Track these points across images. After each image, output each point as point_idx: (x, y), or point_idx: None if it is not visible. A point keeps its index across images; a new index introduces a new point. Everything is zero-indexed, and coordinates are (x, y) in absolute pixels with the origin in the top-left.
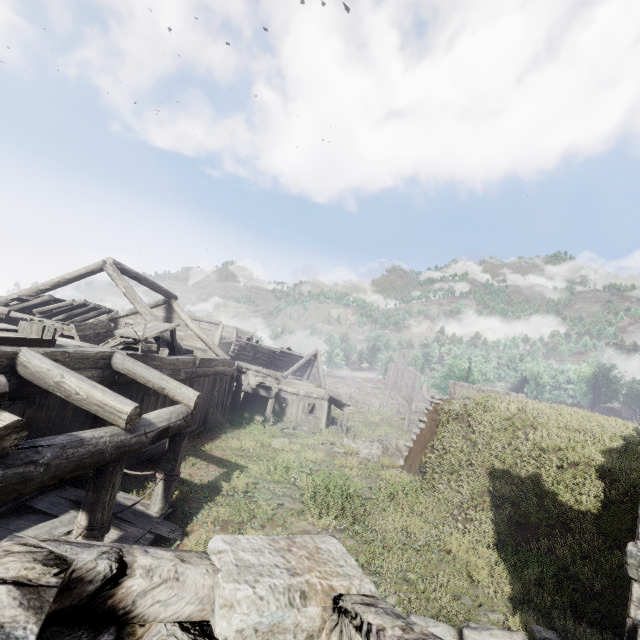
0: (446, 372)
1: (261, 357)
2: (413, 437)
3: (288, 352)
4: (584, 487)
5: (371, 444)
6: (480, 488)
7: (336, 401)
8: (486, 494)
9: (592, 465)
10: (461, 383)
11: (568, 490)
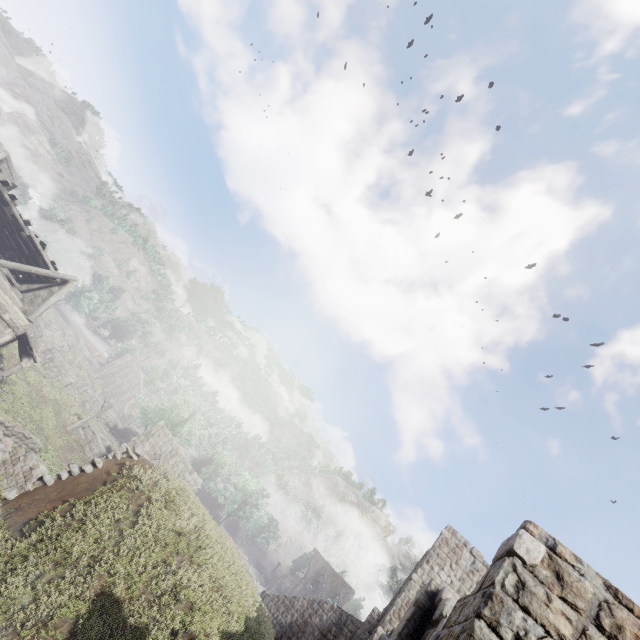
0: (166, 407)
1: None
2: (64, 475)
3: (38, 246)
4: None
5: (2, 437)
6: (69, 612)
7: (27, 343)
8: (67, 626)
9: None
10: (168, 431)
11: None
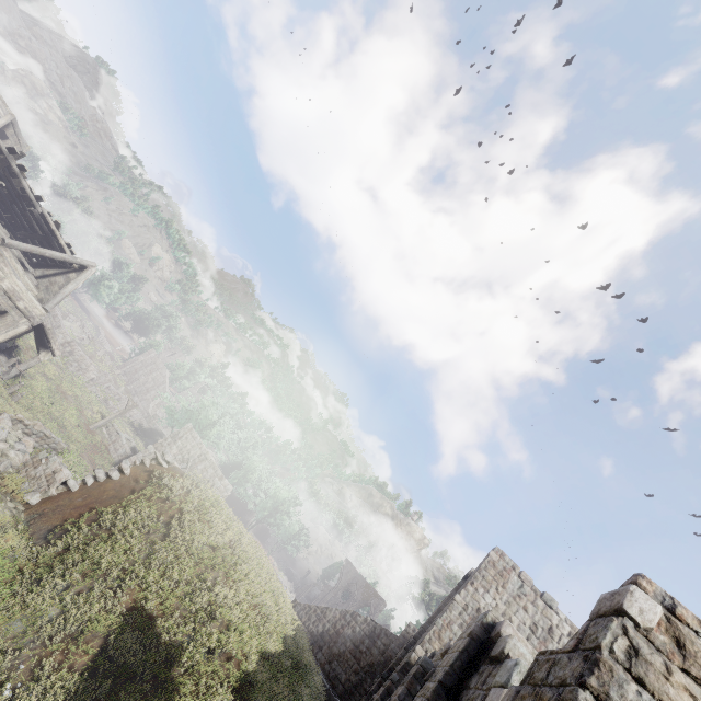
0: (194, 408)
1: (3, 188)
2: (89, 480)
3: (52, 226)
4: (213, 697)
5: (22, 436)
6: (99, 627)
7: (44, 335)
8: (98, 641)
9: (241, 667)
10: (197, 434)
11: (195, 693)
